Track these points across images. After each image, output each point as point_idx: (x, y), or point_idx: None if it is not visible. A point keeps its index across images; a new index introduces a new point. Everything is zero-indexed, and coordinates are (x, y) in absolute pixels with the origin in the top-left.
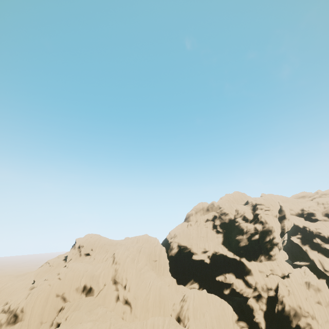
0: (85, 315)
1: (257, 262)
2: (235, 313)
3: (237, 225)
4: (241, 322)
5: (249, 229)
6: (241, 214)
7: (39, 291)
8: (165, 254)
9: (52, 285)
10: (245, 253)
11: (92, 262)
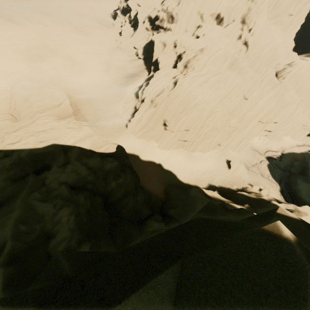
0: (216, 39)
1: None
2: None
3: None
4: None
5: None
6: None
7: (186, 3)
8: (307, 11)
9: (195, 2)
10: None
11: None
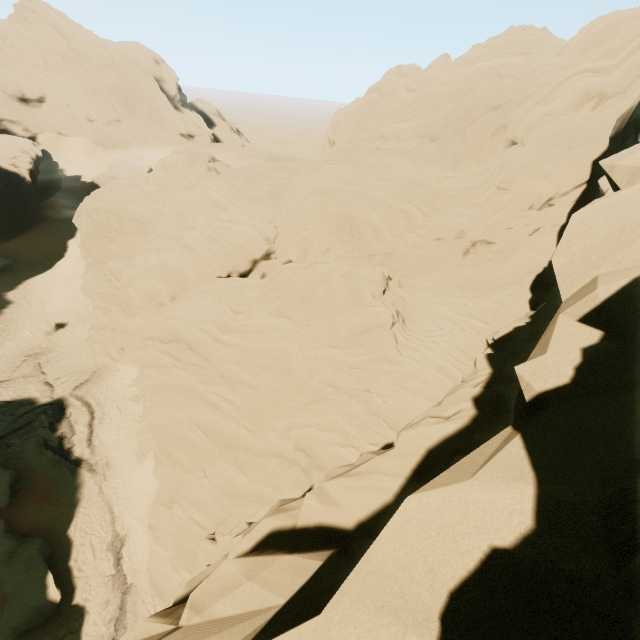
0: (271, 167)
1: None
2: (318, 475)
3: None
4: None
5: None
6: None
7: None
8: (603, 131)
9: None
10: None
11: None
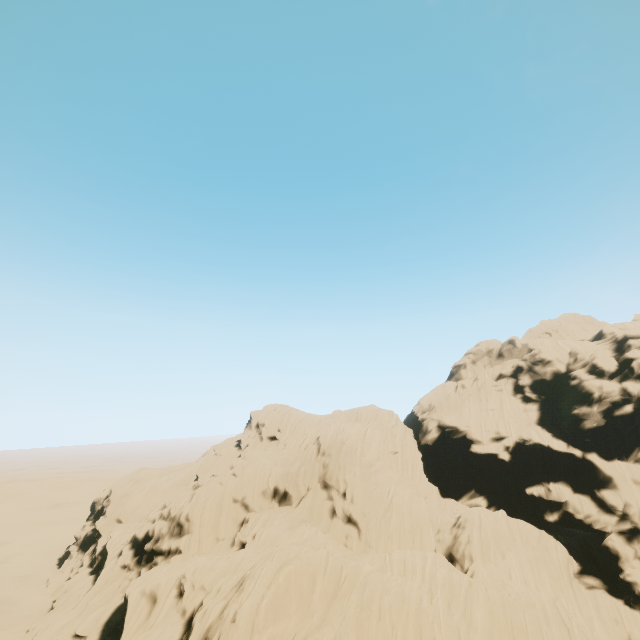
0: (282, 535)
1: (628, 464)
2: (573, 560)
3: (574, 385)
4: (589, 578)
5: (607, 392)
6: (586, 360)
7: (207, 492)
8: (414, 442)
9: (224, 484)
10: (598, 443)
11: (283, 451)
